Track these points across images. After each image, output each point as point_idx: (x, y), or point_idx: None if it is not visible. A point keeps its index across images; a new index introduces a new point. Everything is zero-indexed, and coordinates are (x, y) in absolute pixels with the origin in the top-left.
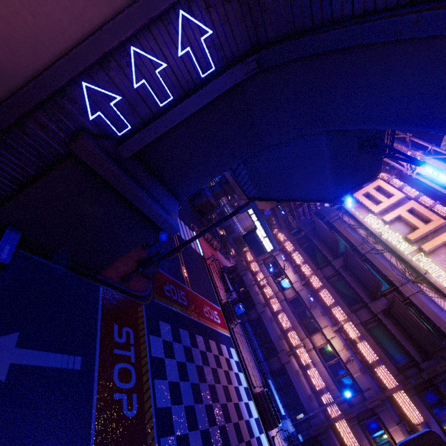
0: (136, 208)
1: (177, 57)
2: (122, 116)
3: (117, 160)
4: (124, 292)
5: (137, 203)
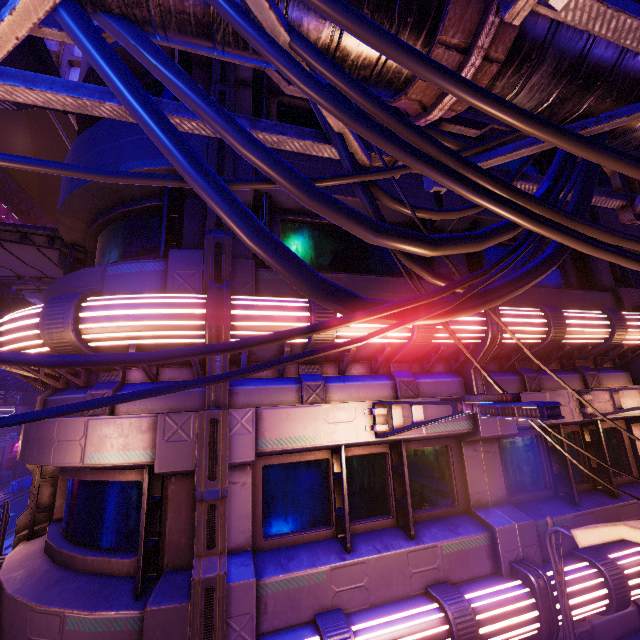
0: None
1: None
2: None
3: None
4: None
5: None
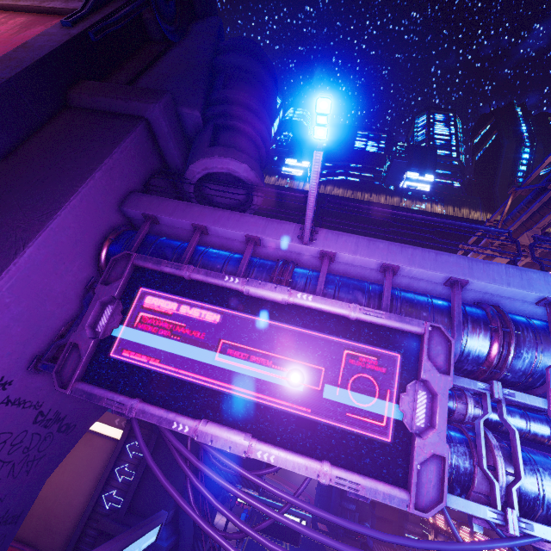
0: None
1: (131, 458)
2: (119, 497)
3: (119, 520)
4: None
5: None
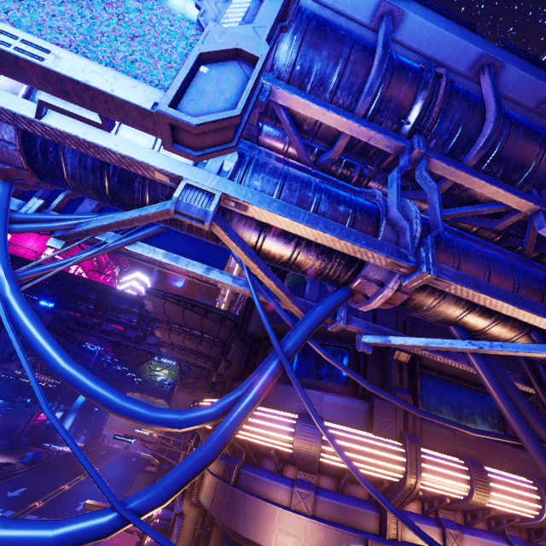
0: None
1: None
2: None
3: None
4: None
5: None
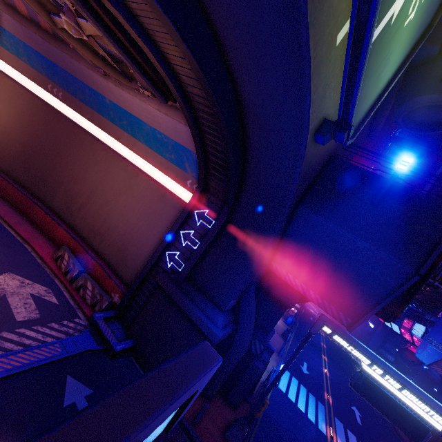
0: (189, 318)
1: (198, 226)
2: (181, 261)
3: (177, 283)
4: (191, 438)
5: (185, 309)
